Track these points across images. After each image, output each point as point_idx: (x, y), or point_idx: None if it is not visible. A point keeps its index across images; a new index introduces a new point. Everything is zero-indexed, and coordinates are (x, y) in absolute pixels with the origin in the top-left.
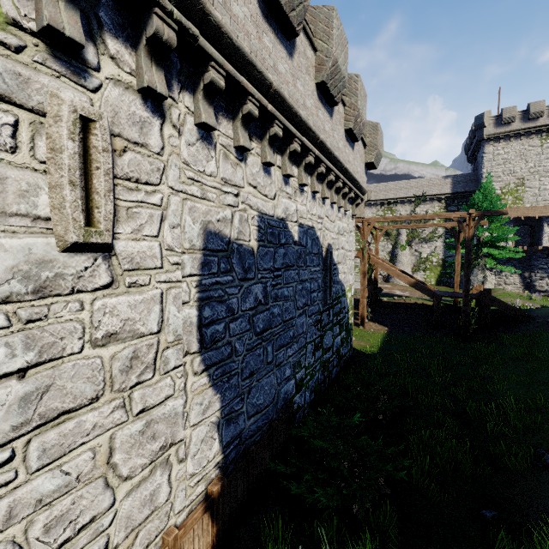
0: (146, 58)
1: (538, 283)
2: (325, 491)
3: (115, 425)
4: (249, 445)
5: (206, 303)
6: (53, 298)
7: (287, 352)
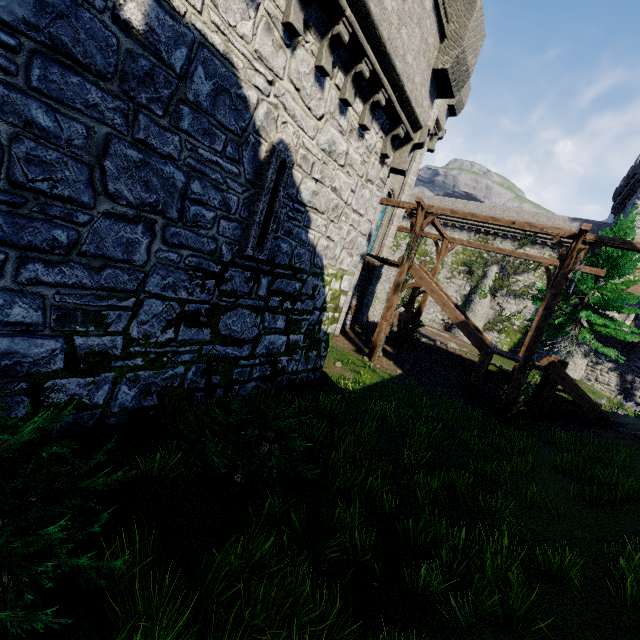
0: None
1: (639, 393)
2: None
3: None
4: None
5: None
6: None
7: (30, 269)
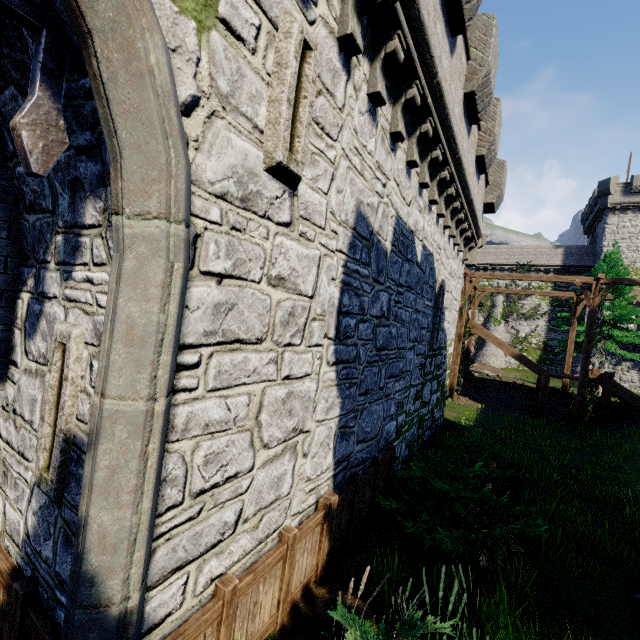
0: (352, 7)
1: None
2: (449, 532)
3: (267, 380)
4: (356, 472)
5: (346, 289)
6: (252, 214)
7: (395, 386)
